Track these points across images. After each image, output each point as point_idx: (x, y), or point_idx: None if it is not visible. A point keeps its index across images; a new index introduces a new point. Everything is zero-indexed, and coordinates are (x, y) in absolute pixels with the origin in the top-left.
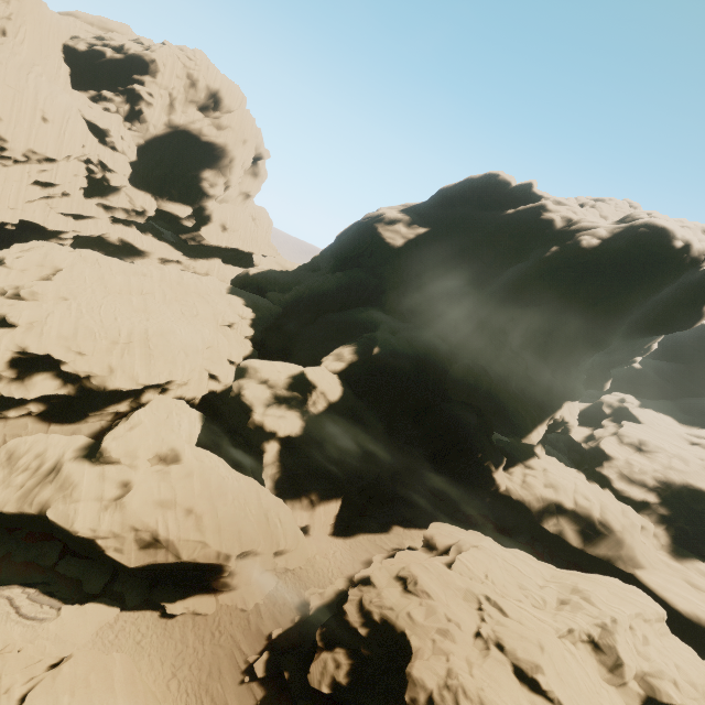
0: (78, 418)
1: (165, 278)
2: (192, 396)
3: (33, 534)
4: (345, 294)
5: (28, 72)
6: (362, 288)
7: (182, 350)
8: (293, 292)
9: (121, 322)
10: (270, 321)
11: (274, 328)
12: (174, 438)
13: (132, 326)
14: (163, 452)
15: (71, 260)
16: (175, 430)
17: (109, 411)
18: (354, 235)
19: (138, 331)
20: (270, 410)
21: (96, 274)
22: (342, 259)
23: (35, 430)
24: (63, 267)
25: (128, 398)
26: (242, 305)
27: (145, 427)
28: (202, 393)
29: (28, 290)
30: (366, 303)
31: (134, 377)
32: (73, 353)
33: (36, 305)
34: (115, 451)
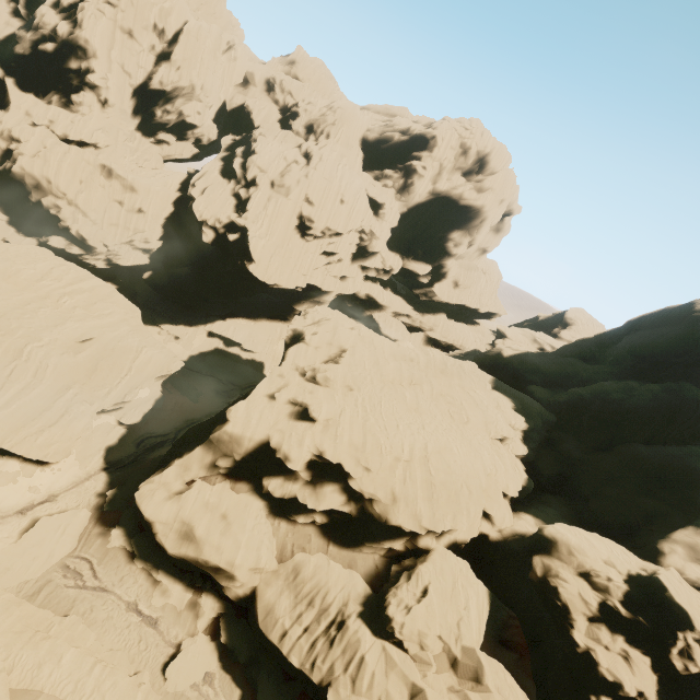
0: (353, 542)
1: (430, 364)
2: (462, 537)
3: (305, 697)
4: (664, 419)
5: (338, 164)
6: (698, 415)
7: (463, 483)
8: (572, 396)
9: (403, 431)
10: (542, 433)
11: (544, 442)
12: (464, 633)
13: (413, 439)
14: (451, 651)
15: (352, 340)
16: (463, 615)
17: (384, 546)
18: (684, 333)
19: (418, 446)
20: (596, 632)
21: (372, 358)
22: (652, 361)
23: (317, 546)
24: (346, 347)
25: (404, 535)
26: (512, 409)
27: (431, 602)
28: (472, 535)
29: (322, 375)
30: (696, 436)
31: (417, 514)
32: (361, 467)
33: (330, 396)
34: (399, 629)
